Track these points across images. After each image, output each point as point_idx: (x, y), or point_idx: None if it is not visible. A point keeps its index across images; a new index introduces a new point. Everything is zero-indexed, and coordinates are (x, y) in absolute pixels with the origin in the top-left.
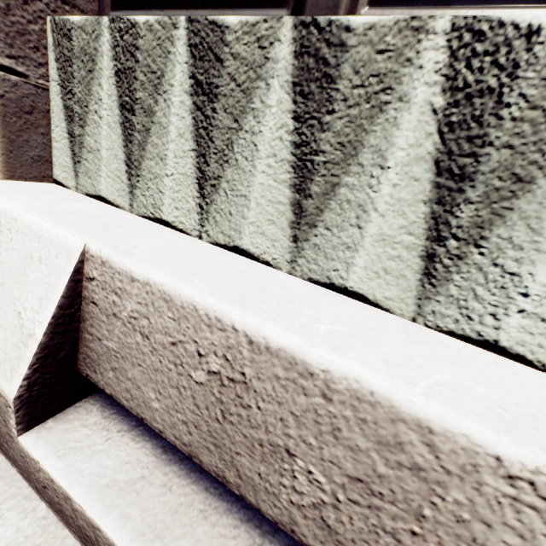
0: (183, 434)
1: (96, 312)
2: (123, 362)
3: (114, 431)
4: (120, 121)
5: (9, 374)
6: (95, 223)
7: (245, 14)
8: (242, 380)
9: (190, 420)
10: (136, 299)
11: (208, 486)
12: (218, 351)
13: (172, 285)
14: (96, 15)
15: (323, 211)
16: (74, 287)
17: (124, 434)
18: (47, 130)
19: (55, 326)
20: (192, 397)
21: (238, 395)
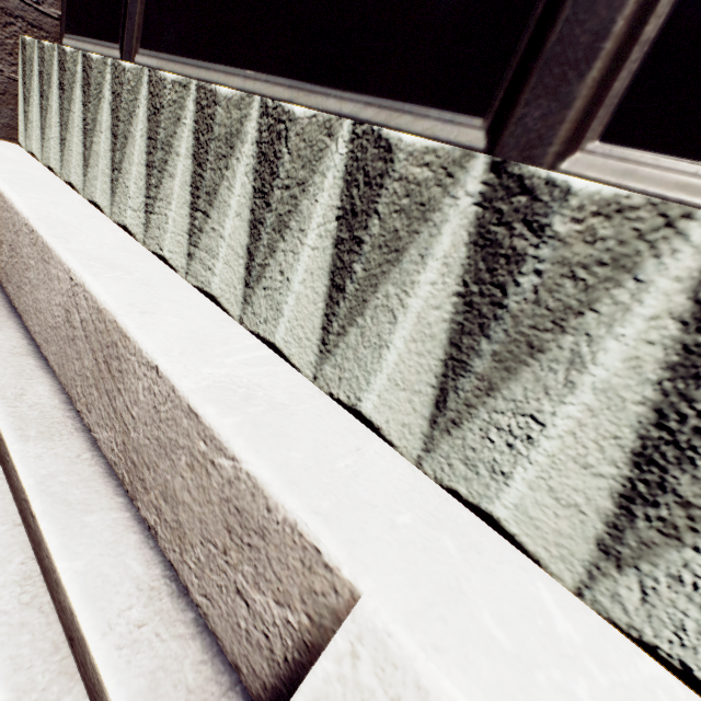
0: None
1: None
2: None
3: None
4: (40, 104)
5: None
6: None
7: (107, 45)
8: None
9: None
10: None
11: (4, 292)
12: None
13: None
14: (60, 36)
15: (90, 158)
16: None
17: None
18: (16, 108)
19: None
20: None
21: None
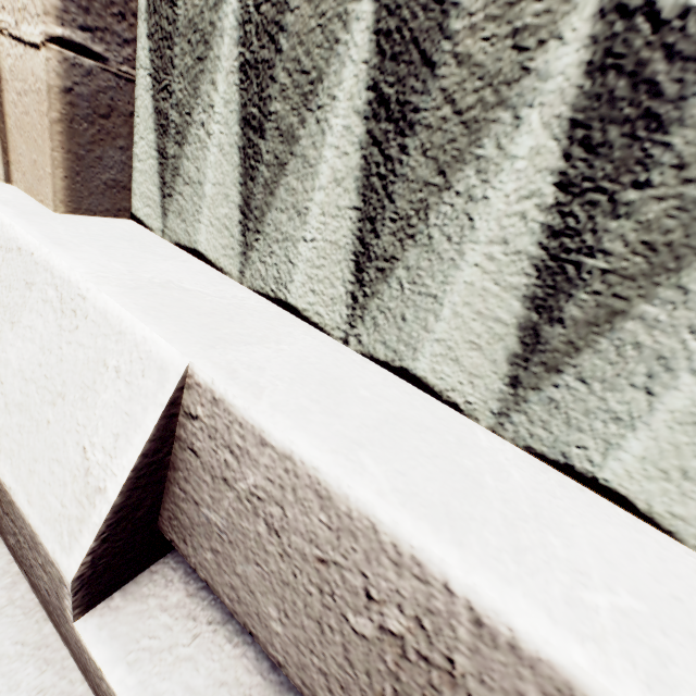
0: (318, 686)
1: (196, 465)
2: (230, 548)
3: (203, 621)
4: (239, 144)
5: (67, 541)
6: (196, 312)
7: None
8: (446, 669)
9: (334, 674)
10: (264, 471)
11: None
12: (407, 607)
13: (335, 476)
14: None
15: (581, 350)
16: (166, 425)
17: (218, 629)
18: (127, 143)
19: (135, 480)
20: (343, 646)
21: (432, 684)
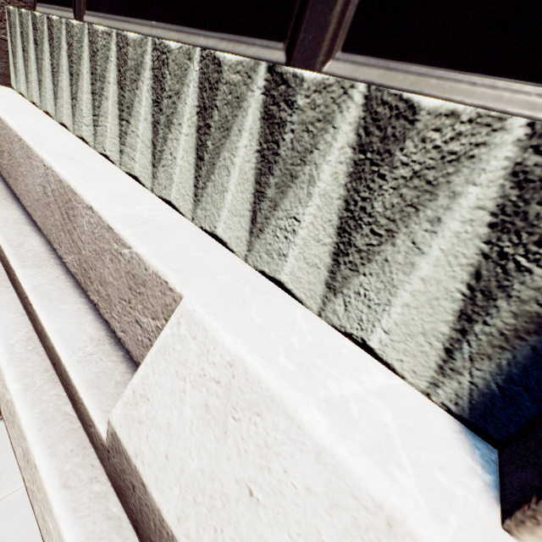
0: None
1: None
2: None
3: None
4: (23, 56)
5: None
6: None
7: (65, 9)
8: None
9: None
10: None
11: (9, 188)
12: None
13: None
14: (34, 5)
15: (58, 92)
16: None
17: None
18: (8, 61)
19: None
20: None
21: None
